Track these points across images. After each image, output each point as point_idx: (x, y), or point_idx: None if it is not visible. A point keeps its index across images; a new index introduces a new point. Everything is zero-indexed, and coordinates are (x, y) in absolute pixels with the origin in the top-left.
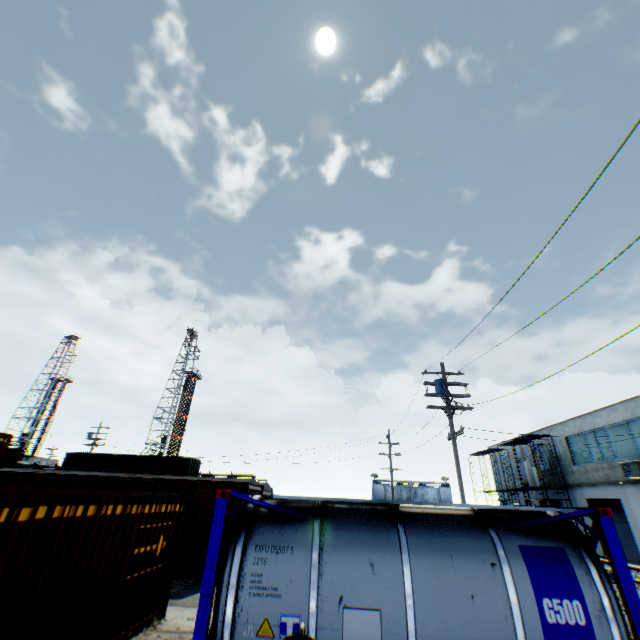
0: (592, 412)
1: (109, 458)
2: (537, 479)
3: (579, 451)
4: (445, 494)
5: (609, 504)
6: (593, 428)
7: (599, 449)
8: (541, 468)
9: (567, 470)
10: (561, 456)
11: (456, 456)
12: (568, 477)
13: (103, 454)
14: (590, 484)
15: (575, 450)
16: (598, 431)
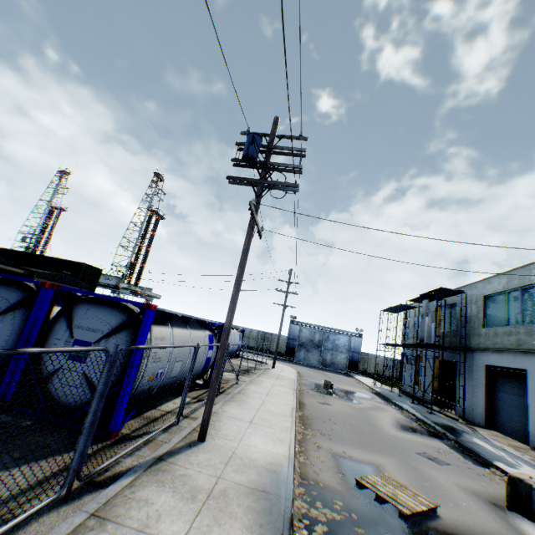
0: (529, 264)
1: (16, 254)
2: (433, 336)
3: (495, 313)
4: (355, 343)
5: (511, 374)
6: (523, 285)
7: (522, 311)
8: (447, 329)
9: (474, 332)
10: (472, 317)
11: (243, 251)
12: (472, 340)
13: (11, 250)
14: (495, 350)
15: (491, 311)
16: (529, 289)
